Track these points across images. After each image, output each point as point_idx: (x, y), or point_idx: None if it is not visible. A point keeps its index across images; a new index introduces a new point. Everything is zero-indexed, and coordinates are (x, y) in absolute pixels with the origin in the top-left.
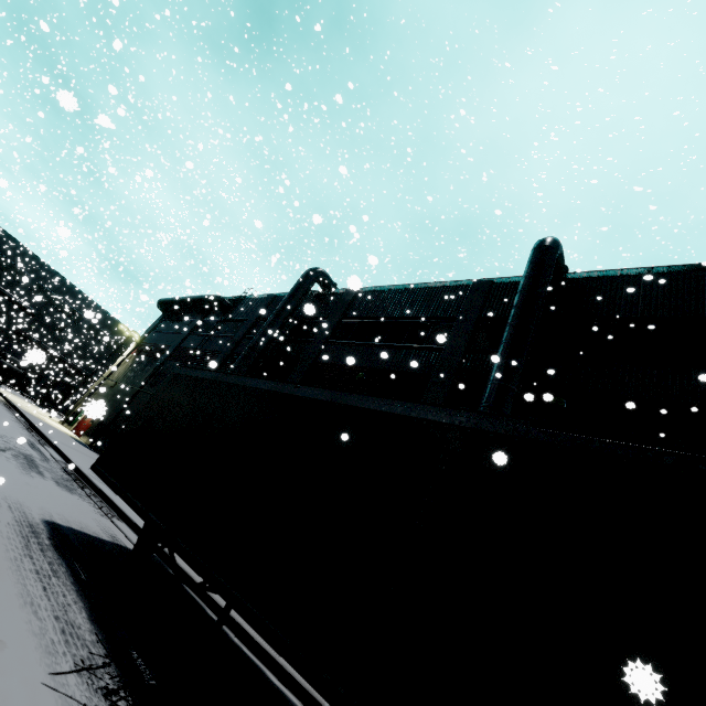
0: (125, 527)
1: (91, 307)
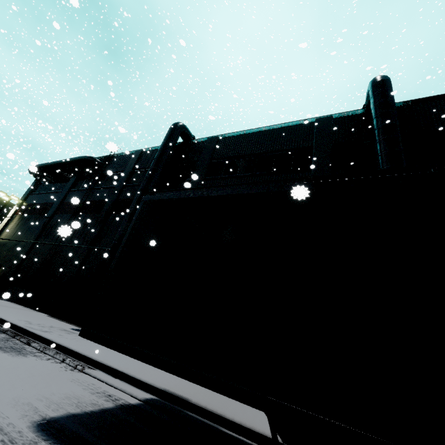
0: (103, 376)
1: None
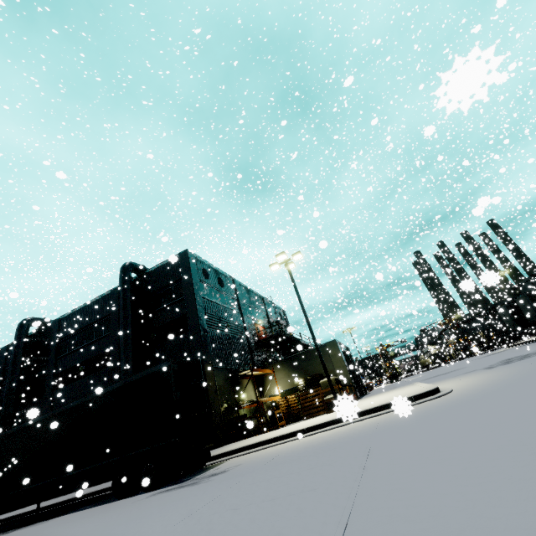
0: None
1: None
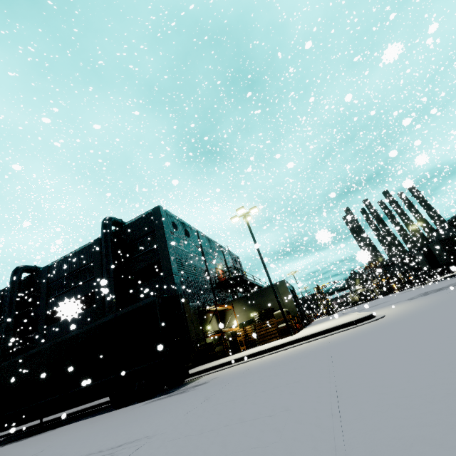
0: None
1: None
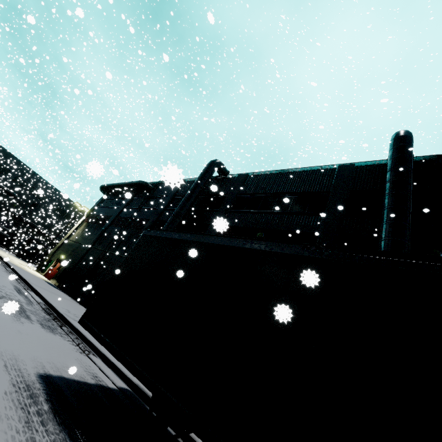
0: (100, 363)
1: (53, 191)
